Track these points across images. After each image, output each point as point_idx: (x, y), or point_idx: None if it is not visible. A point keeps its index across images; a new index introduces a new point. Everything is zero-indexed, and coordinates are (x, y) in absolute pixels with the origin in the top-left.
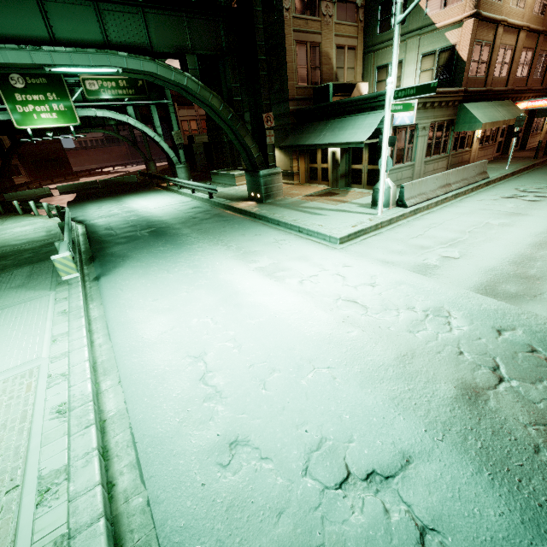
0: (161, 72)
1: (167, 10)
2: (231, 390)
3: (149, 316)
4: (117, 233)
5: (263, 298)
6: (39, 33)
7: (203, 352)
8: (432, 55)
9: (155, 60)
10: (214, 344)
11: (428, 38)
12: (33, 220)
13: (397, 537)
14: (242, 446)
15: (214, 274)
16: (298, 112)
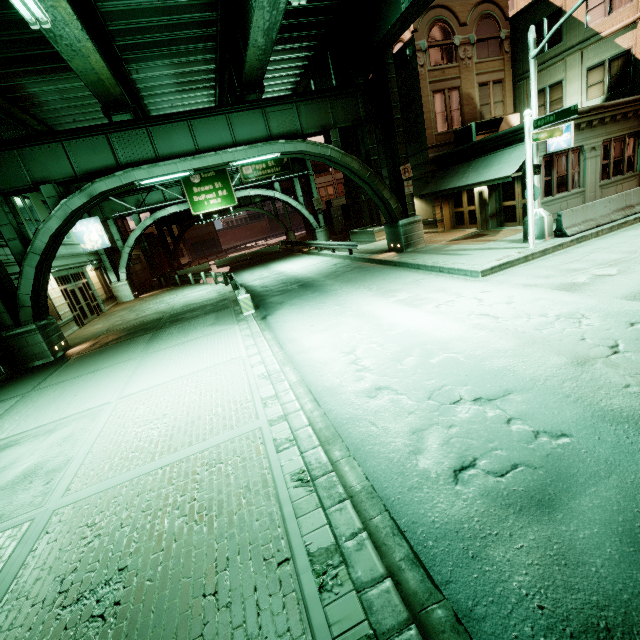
0: (310, 149)
1: (315, 99)
2: (375, 367)
3: (309, 335)
4: (272, 289)
5: (401, 319)
6: (227, 140)
7: (353, 350)
8: (601, 67)
9: (305, 140)
10: (361, 346)
11: (593, 49)
12: (204, 287)
13: (490, 421)
14: (384, 390)
15: (358, 307)
16: (438, 158)
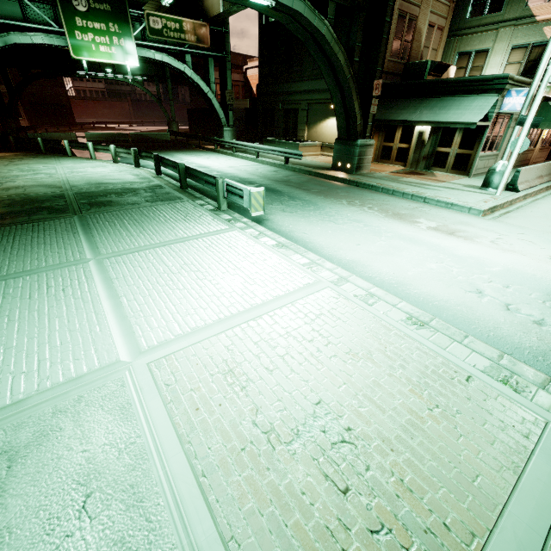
0: (307, 14)
1: None
2: None
3: (373, 257)
4: None
5: (474, 252)
6: None
7: (478, 289)
8: (524, 49)
9: None
10: (480, 284)
11: (523, 30)
12: (96, 162)
13: None
14: None
15: (390, 229)
16: (386, 86)
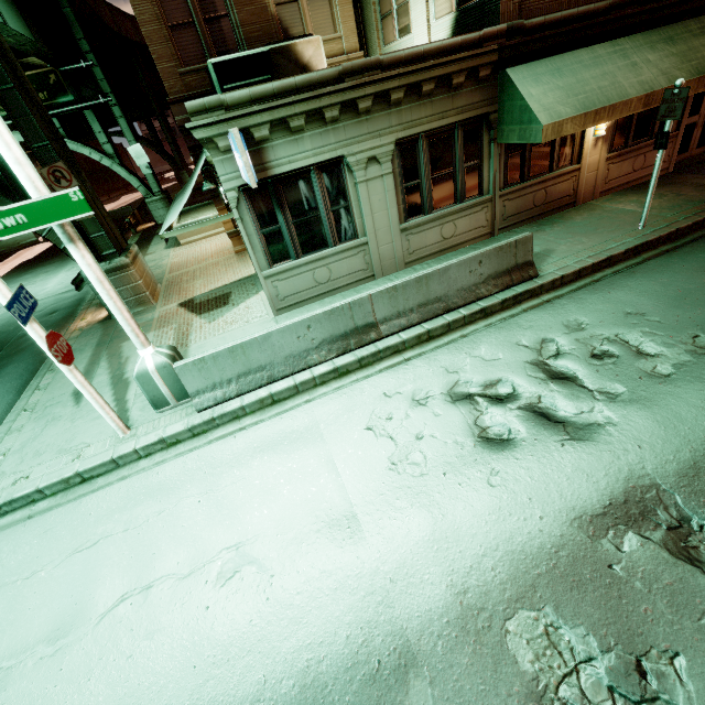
0: None
1: None
2: None
3: None
4: None
5: None
6: None
7: None
8: None
9: None
10: None
11: None
12: None
13: None
14: None
15: None
16: None
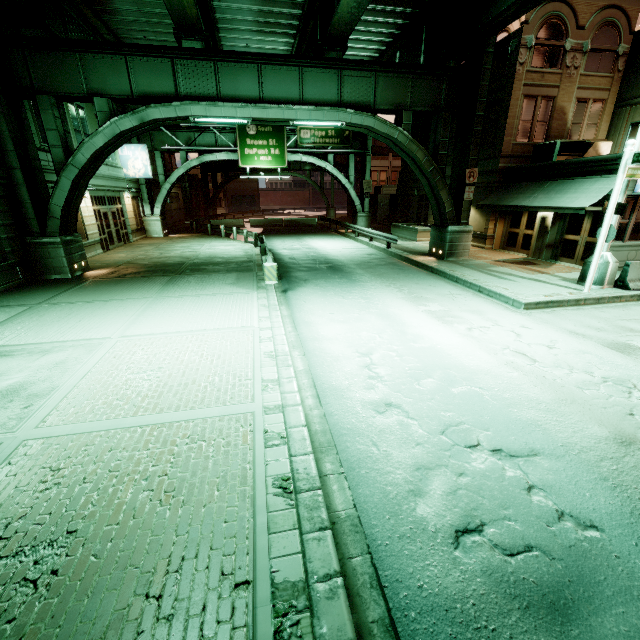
0: (378, 126)
1: (397, 73)
2: (390, 378)
3: (327, 322)
4: (299, 263)
5: (428, 332)
6: (293, 96)
7: (370, 353)
8: None
9: (375, 116)
10: (379, 350)
11: None
12: (233, 242)
13: (508, 482)
14: (394, 408)
15: (384, 307)
16: (509, 170)
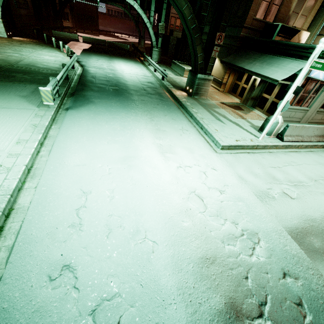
0: None
1: None
2: (88, 226)
3: (77, 149)
4: (96, 82)
5: (148, 169)
6: None
7: (90, 191)
8: None
9: None
10: (99, 188)
11: None
12: (58, 54)
13: None
14: (69, 271)
15: (130, 137)
16: (246, 39)
